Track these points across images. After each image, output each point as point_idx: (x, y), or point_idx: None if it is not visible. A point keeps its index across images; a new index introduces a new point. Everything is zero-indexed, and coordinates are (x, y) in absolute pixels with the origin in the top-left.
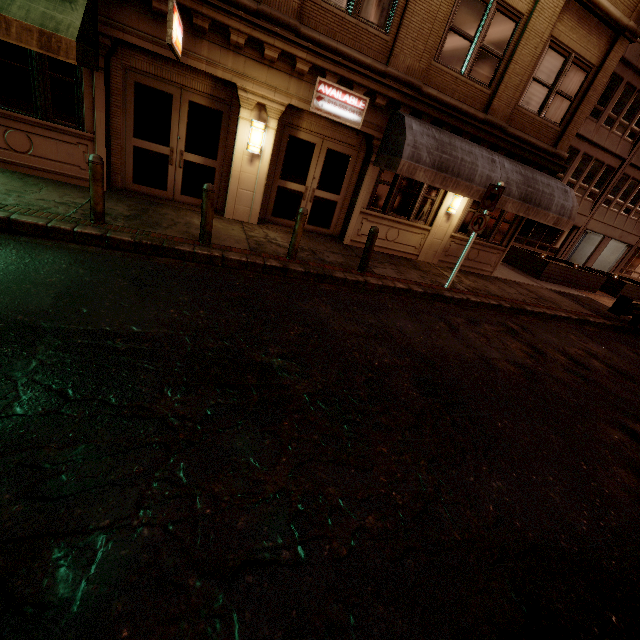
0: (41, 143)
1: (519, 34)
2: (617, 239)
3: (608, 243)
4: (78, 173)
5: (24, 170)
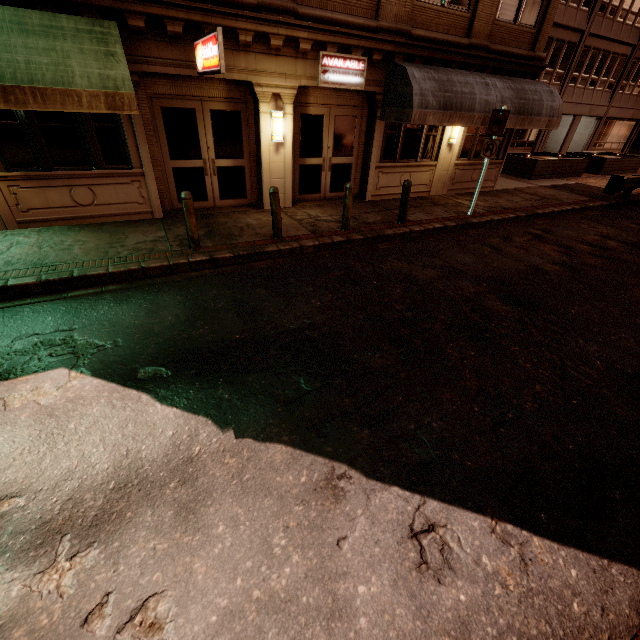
0: (102, 191)
1: None
2: (587, 115)
3: (579, 122)
4: (137, 209)
5: (93, 220)
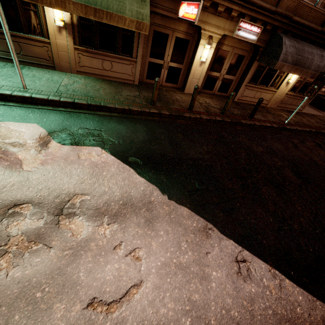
0: (115, 65)
1: None
2: None
3: None
4: (128, 77)
5: (107, 78)
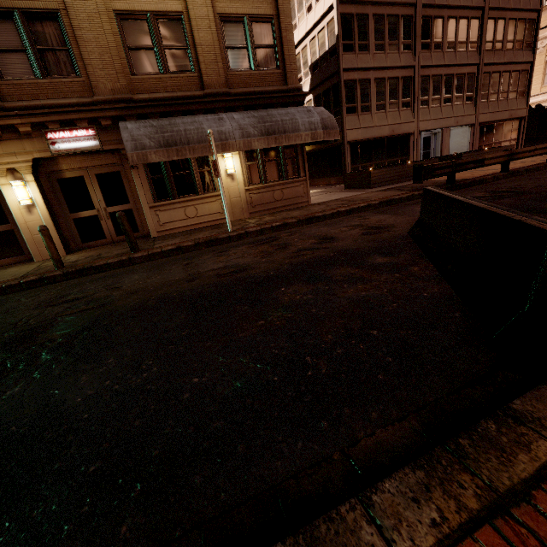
0: None
1: (189, 25)
2: (455, 126)
3: (449, 132)
4: None
5: None
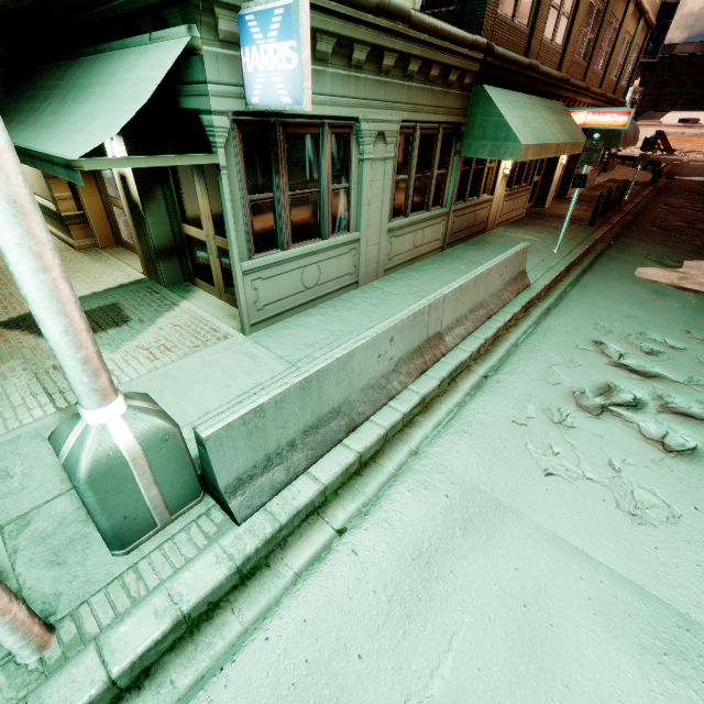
0: (518, 201)
1: (628, 47)
2: None
3: None
4: (521, 211)
5: (510, 221)
